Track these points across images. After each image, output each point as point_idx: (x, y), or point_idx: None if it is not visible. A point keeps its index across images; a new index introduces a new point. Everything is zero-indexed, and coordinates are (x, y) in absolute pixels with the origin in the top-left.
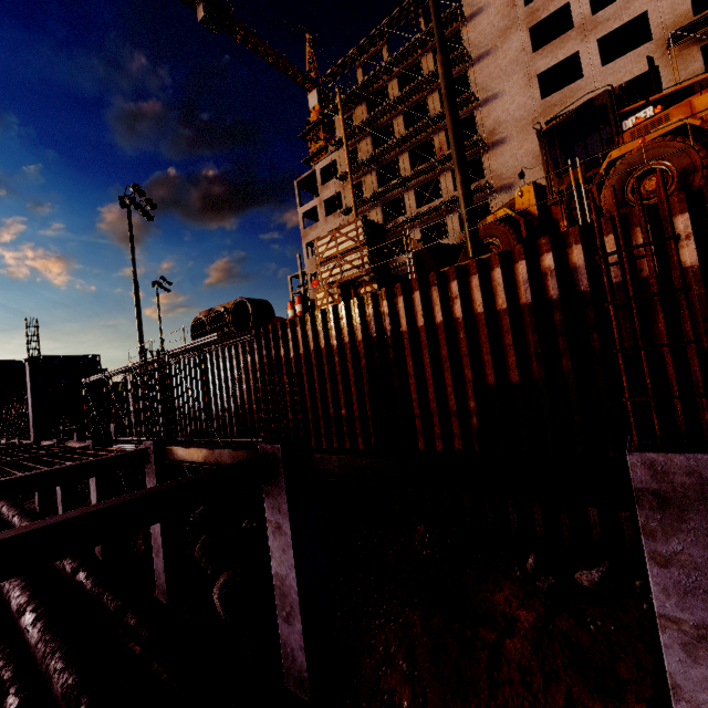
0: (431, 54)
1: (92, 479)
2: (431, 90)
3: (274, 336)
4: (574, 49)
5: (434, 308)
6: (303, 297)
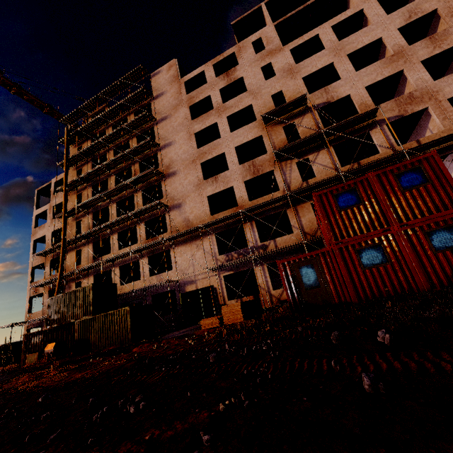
0: (134, 115)
1: None
2: (132, 136)
3: None
4: (214, 120)
5: None
6: None
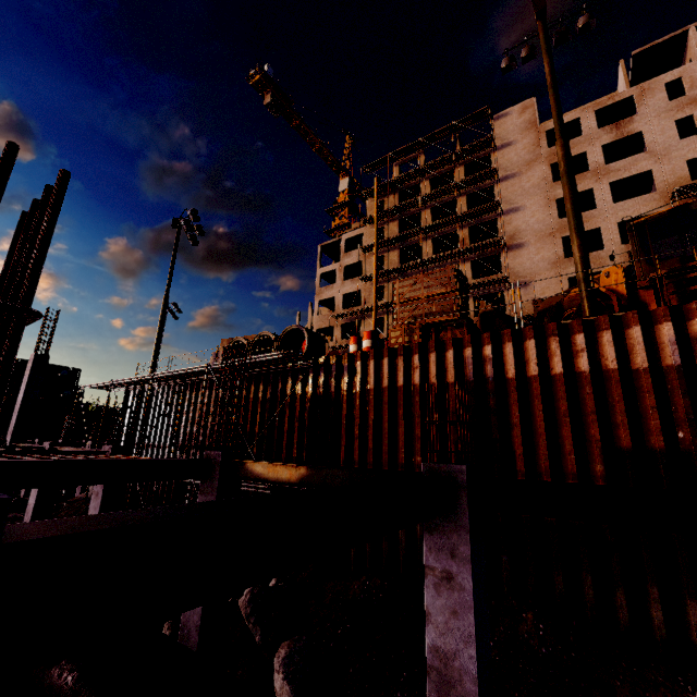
0: (463, 168)
1: (97, 494)
2: (460, 194)
3: (338, 367)
4: (589, 186)
5: (550, 358)
6: (374, 333)
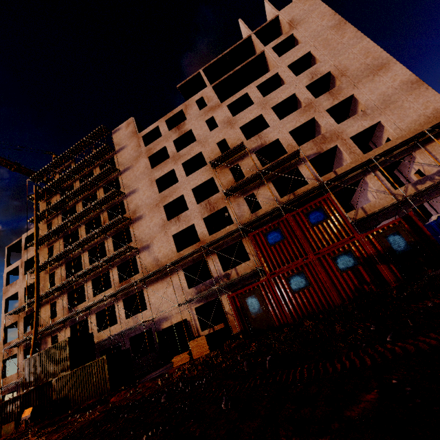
0: (99, 168)
1: None
2: (99, 187)
3: None
4: (172, 167)
5: None
6: None
